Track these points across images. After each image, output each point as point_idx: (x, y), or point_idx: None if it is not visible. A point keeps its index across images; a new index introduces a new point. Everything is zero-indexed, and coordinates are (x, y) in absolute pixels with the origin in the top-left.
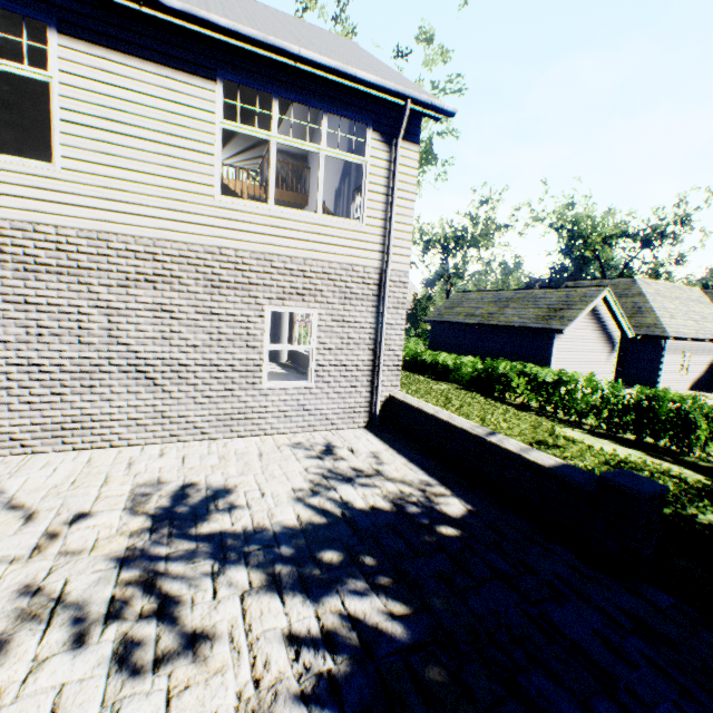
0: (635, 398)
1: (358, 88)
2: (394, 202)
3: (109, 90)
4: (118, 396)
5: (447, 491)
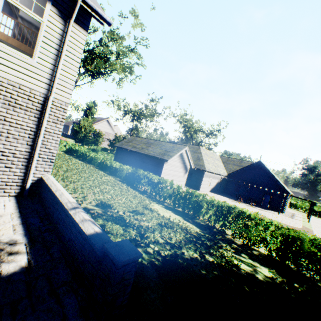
0: (184, 193)
1: None
2: (63, 56)
3: None
4: None
5: (25, 249)
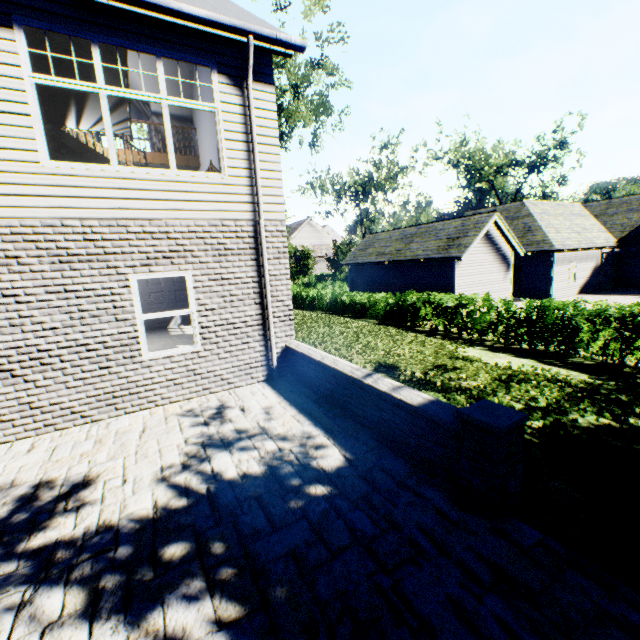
0: (525, 311)
1: (190, 26)
2: (256, 148)
3: None
4: None
5: (329, 441)
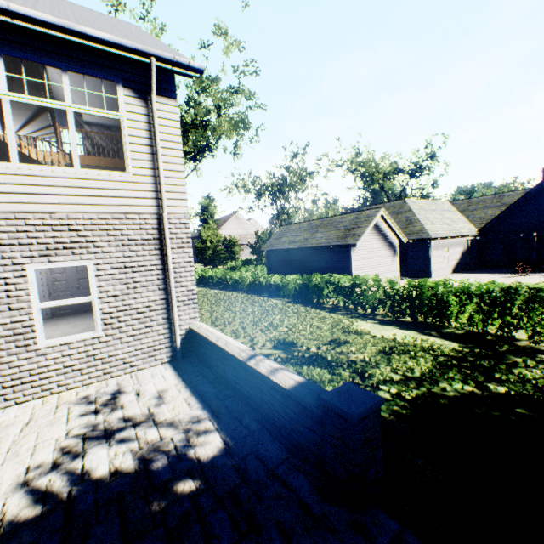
0: (406, 289)
1: (96, 47)
2: (159, 151)
3: None
4: None
5: (213, 426)
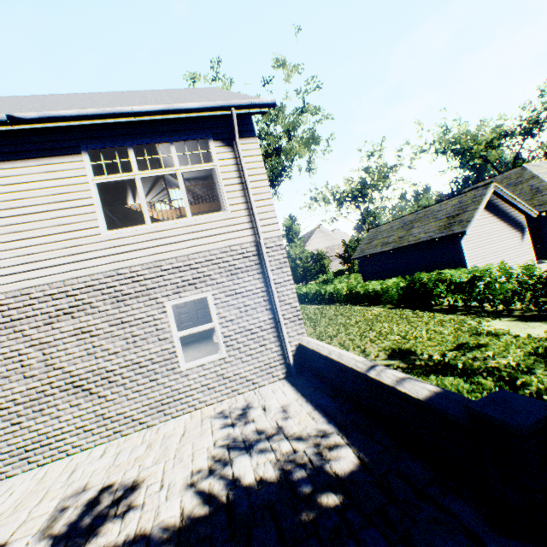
0: None
1: (190, 116)
2: (248, 186)
3: (7, 189)
4: (64, 411)
5: (342, 440)
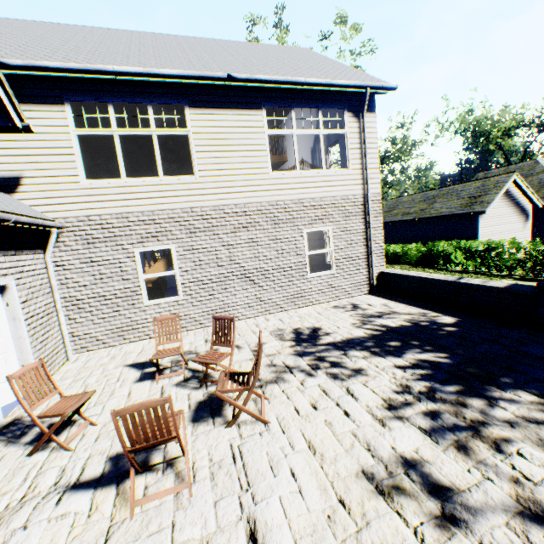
0: None
1: (336, 90)
2: (366, 152)
3: (214, 130)
4: (238, 292)
5: (439, 314)
